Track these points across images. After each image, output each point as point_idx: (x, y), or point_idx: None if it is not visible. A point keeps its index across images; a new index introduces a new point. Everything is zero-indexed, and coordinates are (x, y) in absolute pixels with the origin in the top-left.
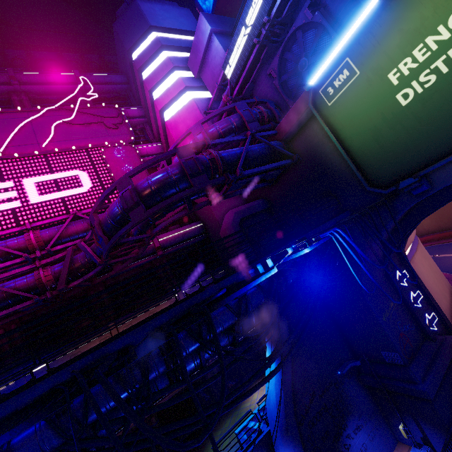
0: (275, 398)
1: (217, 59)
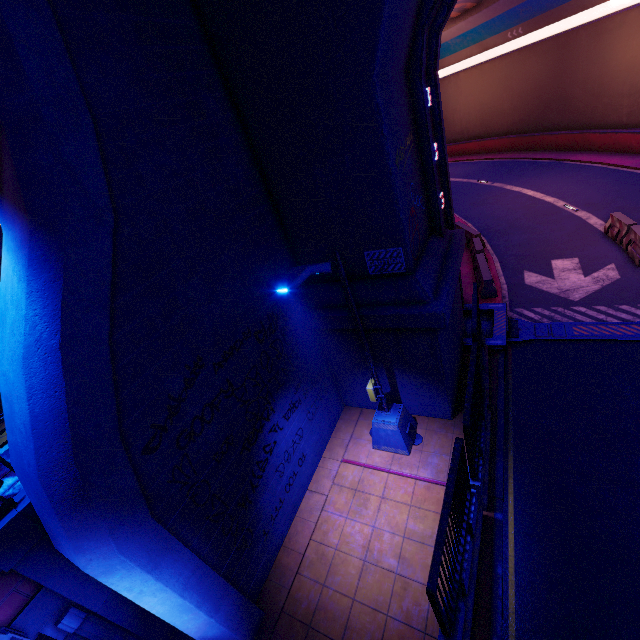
0: (27, 407)
1: None
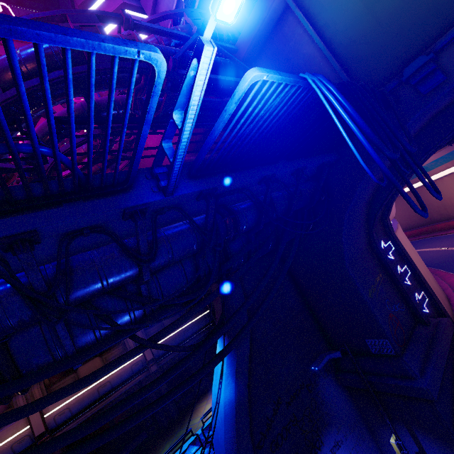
0: (224, 411)
1: None
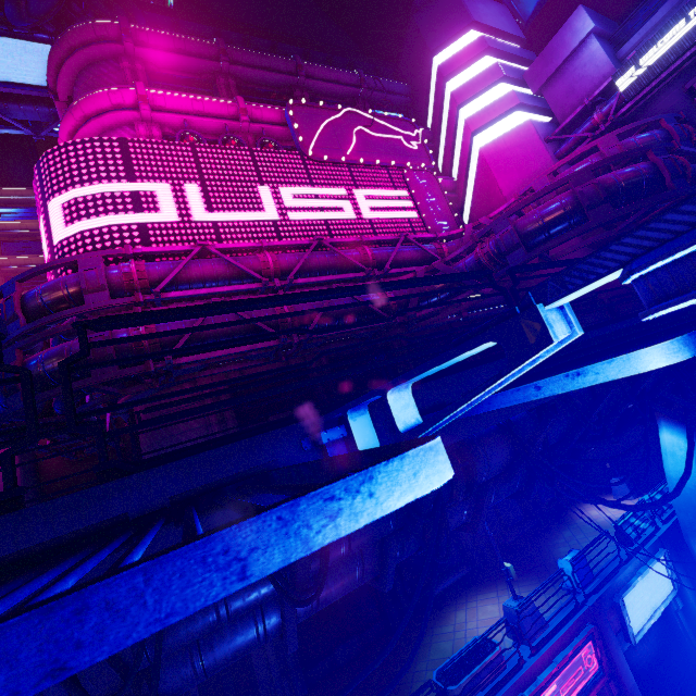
0: None
1: (589, 68)
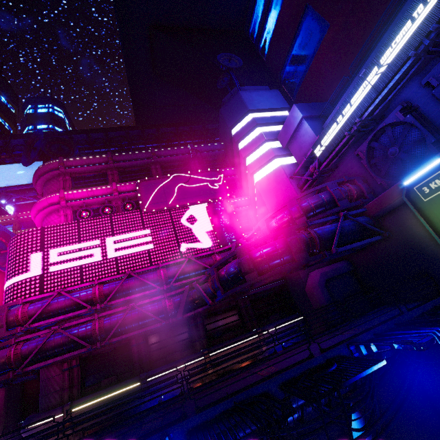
0: None
1: (306, 137)
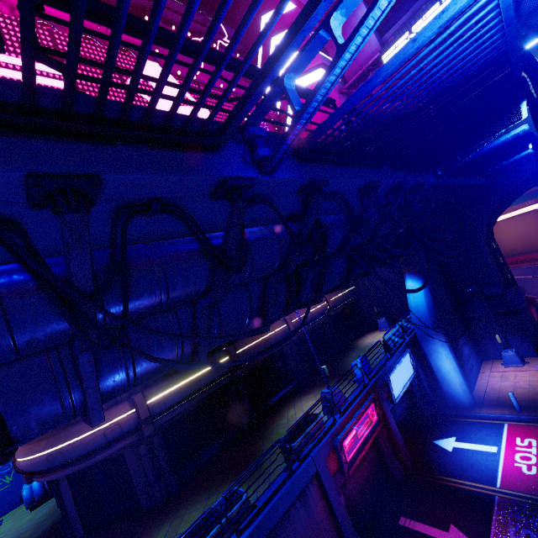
0: (426, 305)
1: (365, 45)
